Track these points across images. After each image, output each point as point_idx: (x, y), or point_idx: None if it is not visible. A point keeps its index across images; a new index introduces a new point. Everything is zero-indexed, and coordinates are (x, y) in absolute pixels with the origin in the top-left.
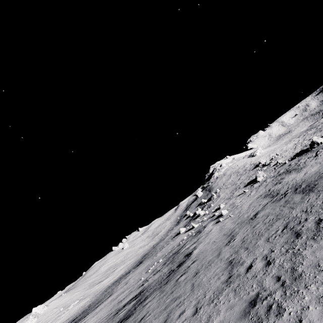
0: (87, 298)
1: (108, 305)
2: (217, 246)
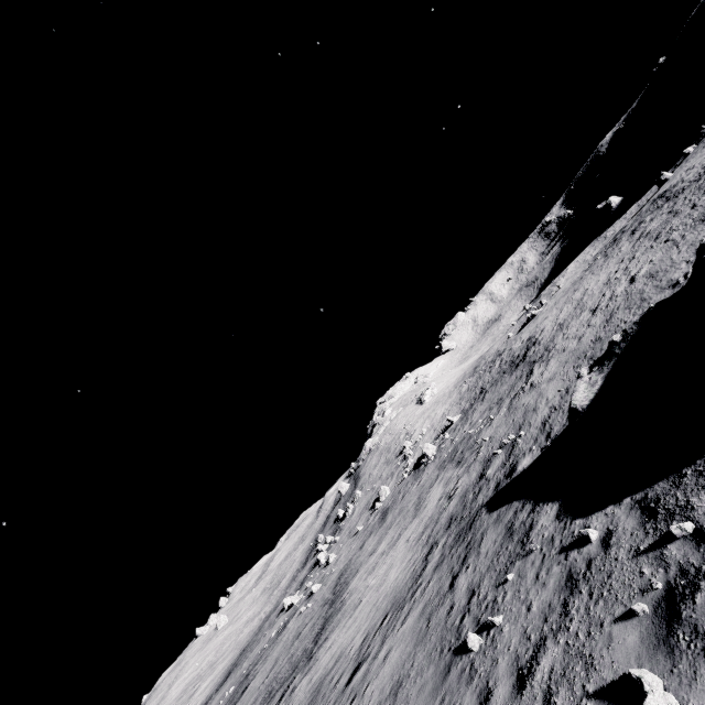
0: None
1: None
2: (259, 683)
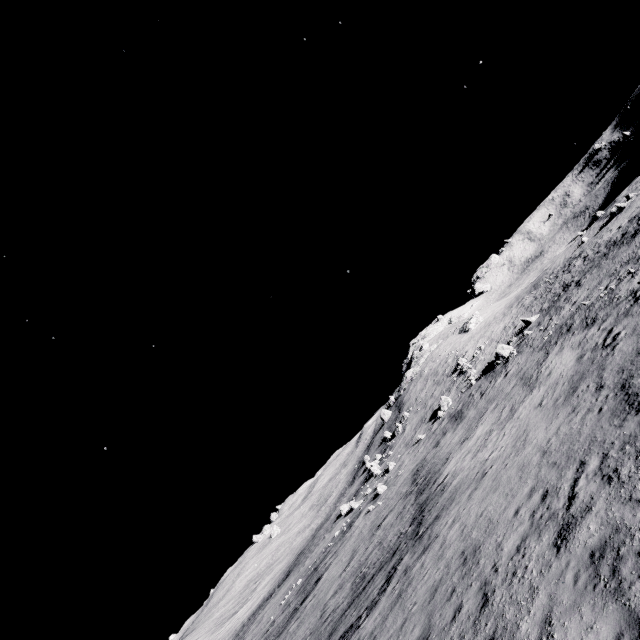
0: None
1: None
2: (337, 572)
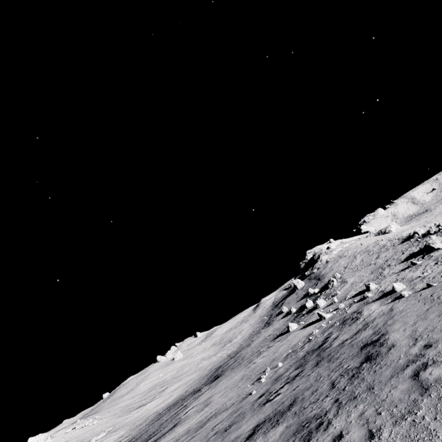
0: (119, 430)
1: (187, 438)
2: None
